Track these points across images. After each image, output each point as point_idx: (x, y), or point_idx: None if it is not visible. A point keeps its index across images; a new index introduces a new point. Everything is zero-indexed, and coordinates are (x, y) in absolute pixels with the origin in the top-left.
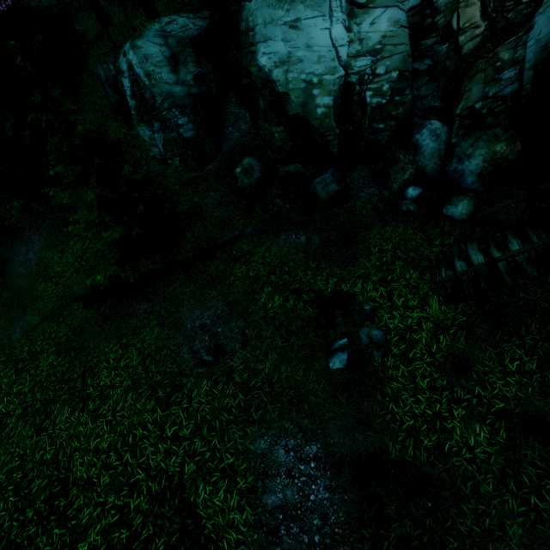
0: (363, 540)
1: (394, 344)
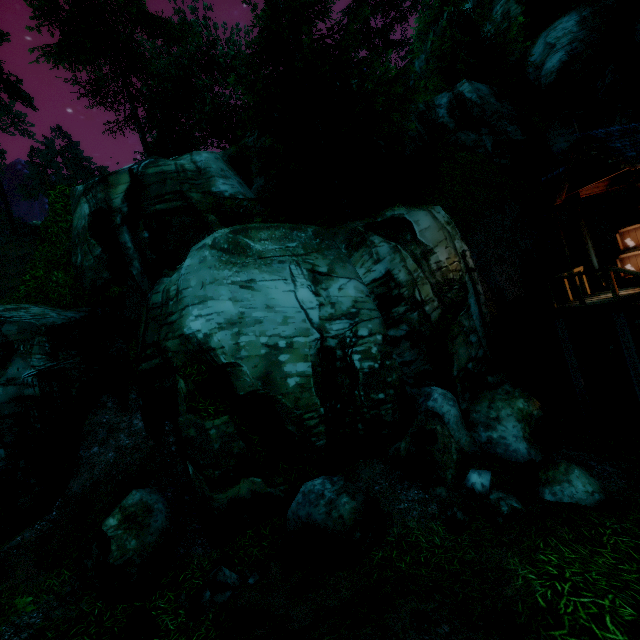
0: None
1: None
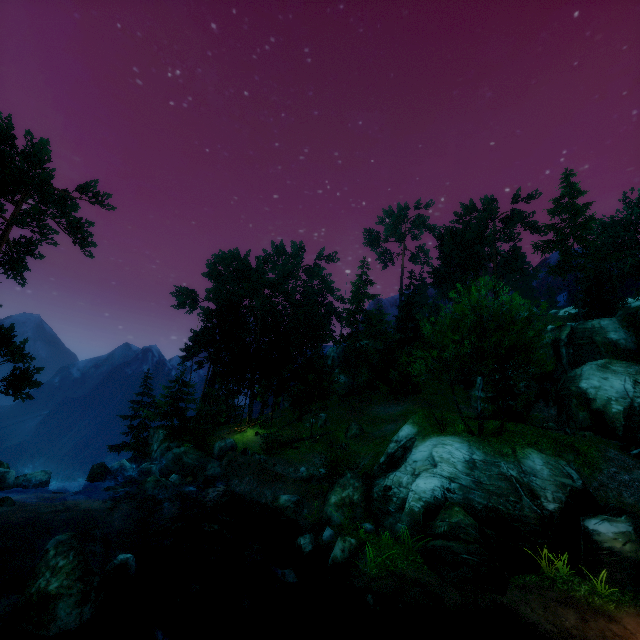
0: None
1: None
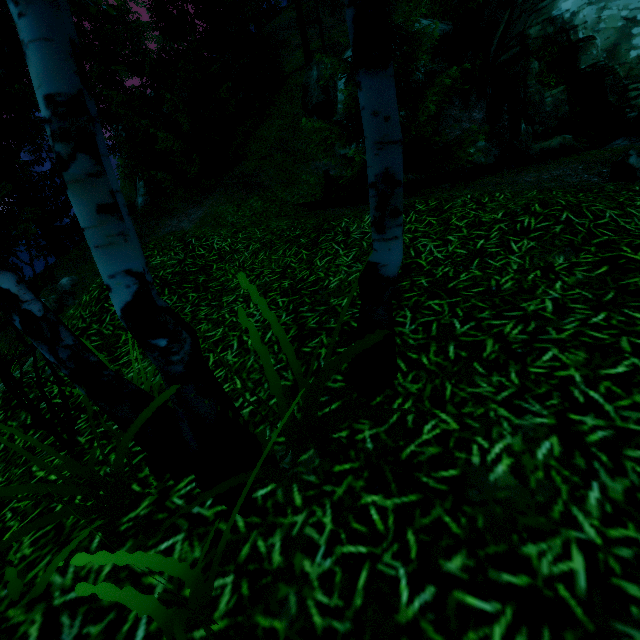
0: None
1: None
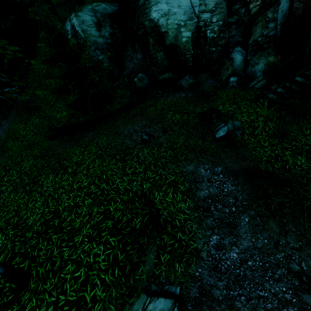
0: (260, 206)
1: (246, 128)
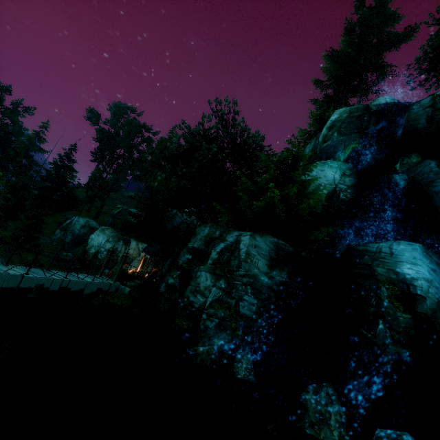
0: None
1: None
